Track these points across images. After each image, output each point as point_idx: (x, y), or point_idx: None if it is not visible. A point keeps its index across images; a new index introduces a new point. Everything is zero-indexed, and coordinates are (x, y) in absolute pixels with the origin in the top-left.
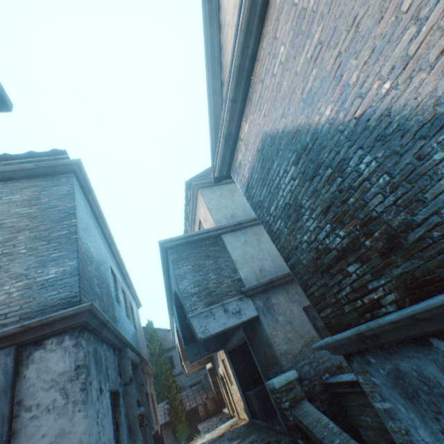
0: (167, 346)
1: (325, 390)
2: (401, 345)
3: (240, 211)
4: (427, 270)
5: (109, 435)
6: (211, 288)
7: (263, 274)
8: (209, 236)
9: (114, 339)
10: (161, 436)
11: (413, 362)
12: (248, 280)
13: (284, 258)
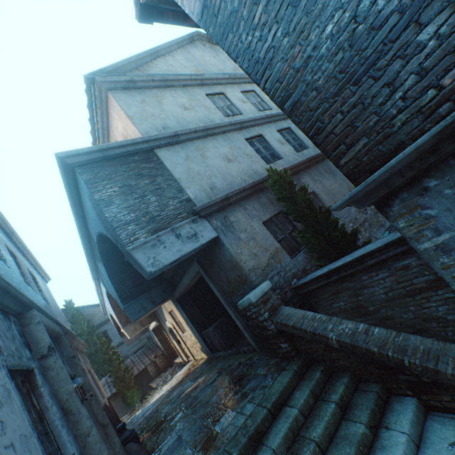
0: (98, 322)
1: (296, 294)
2: None
3: (174, 122)
4: None
5: (22, 430)
6: (153, 212)
7: (216, 192)
8: (137, 150)
9: (0, 296)
10: (111, 408)
11: None
12: (199, 200)
13: (279, 101)
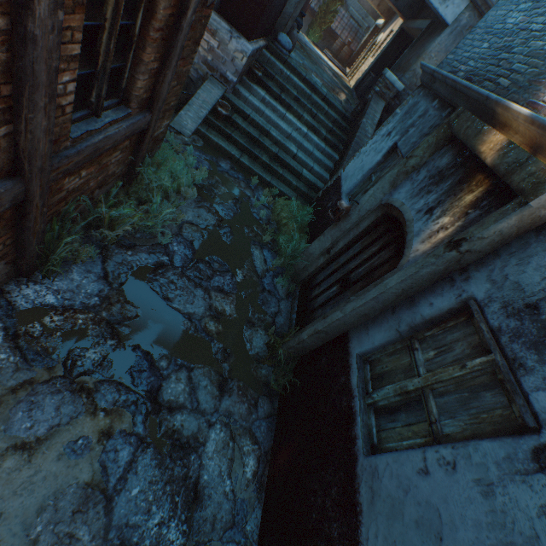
0: None
1: None
2: (432, 96)
3: None
4: (477, 75)
5: None
6: None
7: None
8: None
9: None
10: (307, 8)
11: (423, 104)
12: None
13: None
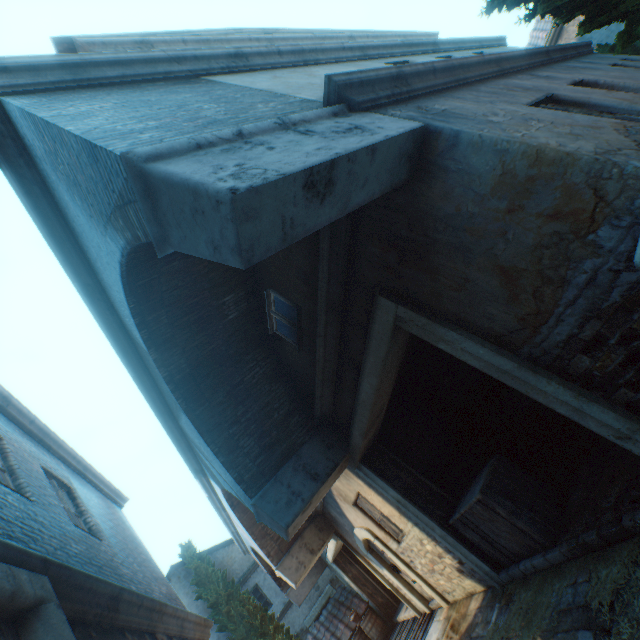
0: (240, 573)
1: None
2: None
3: None
4: None
5: None
6: (213, 117)
7: None
8: (158, 74)
9: None
10: None
11: None
12: None
13: None
